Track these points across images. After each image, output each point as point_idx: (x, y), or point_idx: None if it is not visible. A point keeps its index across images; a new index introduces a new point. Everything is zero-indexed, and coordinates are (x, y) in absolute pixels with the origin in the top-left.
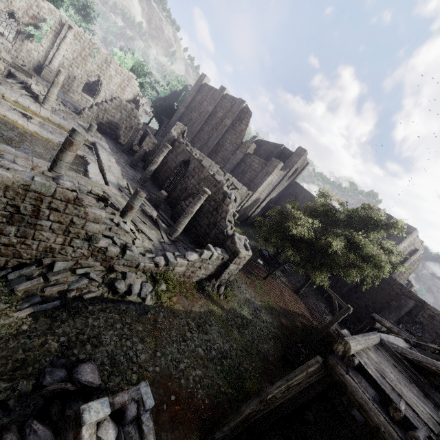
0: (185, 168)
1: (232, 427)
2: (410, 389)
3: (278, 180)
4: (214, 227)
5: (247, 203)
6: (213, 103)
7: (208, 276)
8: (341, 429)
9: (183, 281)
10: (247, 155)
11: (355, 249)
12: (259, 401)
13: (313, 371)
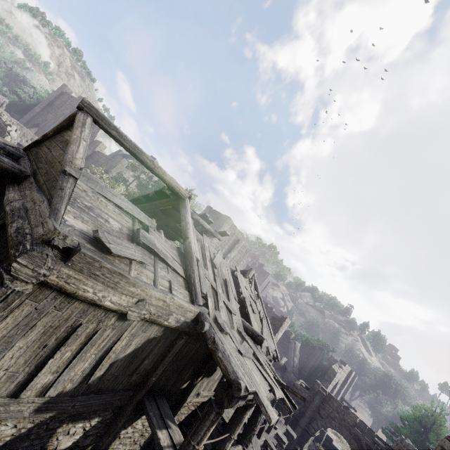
0: None
1: None
2: None
3: (130, 181)
4: None
5: None
6: (70, 108)
7: None
8: None
9: None
10: (96, 152)
11: None
12: None
13: None
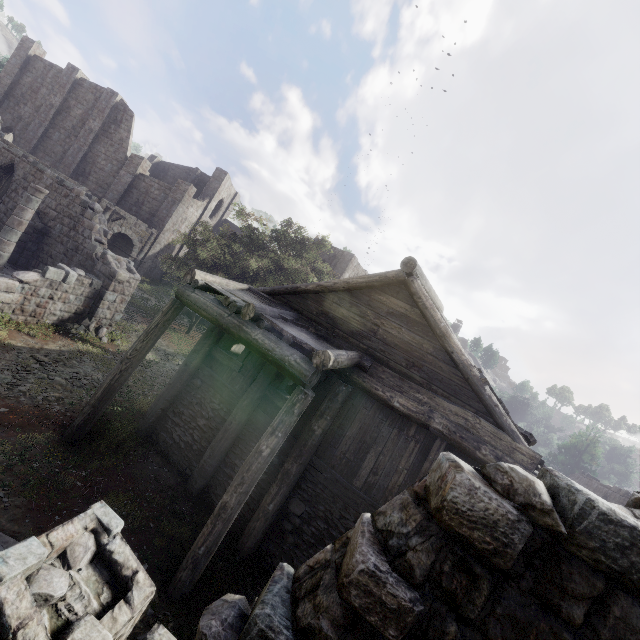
0: (8, 179)
1: (93, 404)
2: (255, 300)
3: (197, 215)
4: (76, 253)
5: (153, 249)
6: (59, 91)
7: (75, 316)
8: (223, 375)
9: (24, 322)
10: (138, 177)
11: (288, 275)
12: (120, 362)
13: (168, 308)
